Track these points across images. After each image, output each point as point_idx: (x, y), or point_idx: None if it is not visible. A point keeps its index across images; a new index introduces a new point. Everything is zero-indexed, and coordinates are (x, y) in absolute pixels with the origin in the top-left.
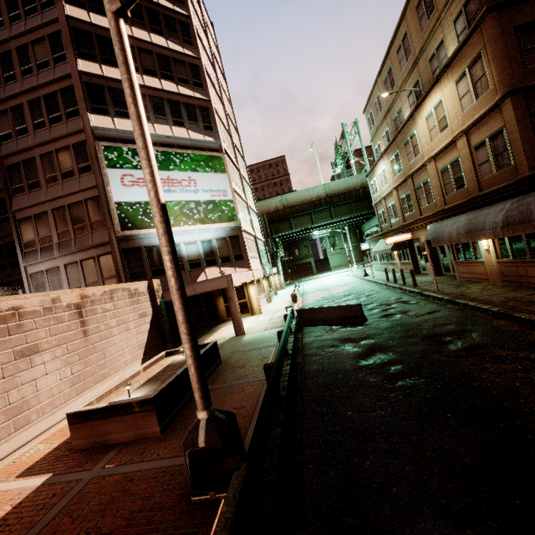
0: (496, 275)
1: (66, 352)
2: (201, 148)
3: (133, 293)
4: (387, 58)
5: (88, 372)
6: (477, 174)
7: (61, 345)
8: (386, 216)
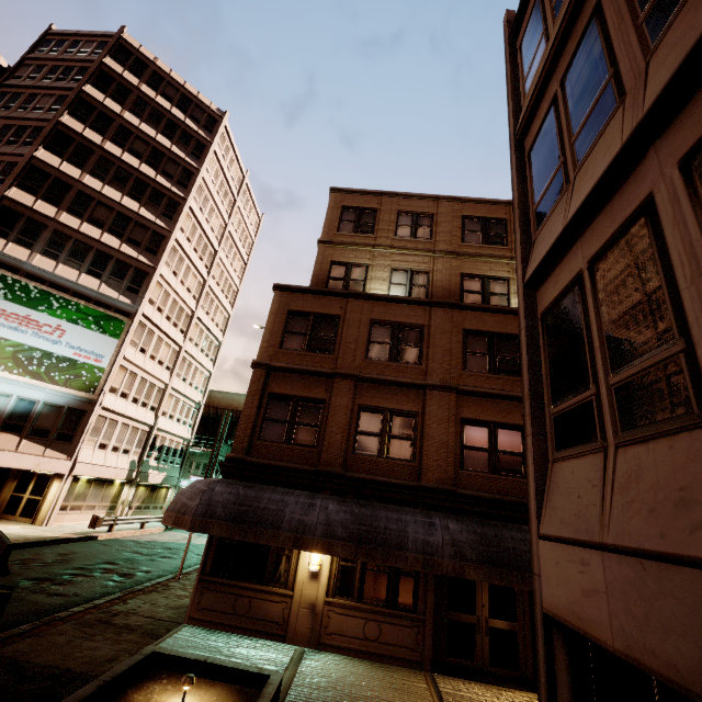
0: None
1: None
2: (108, 304)
3: None
4: None
5: None
6: None
7: None
8: None
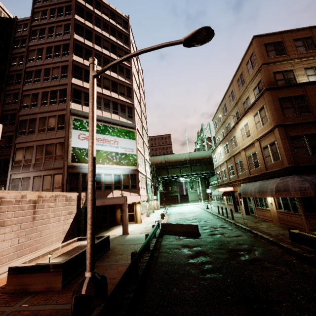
0: (276, 219)
1: (19, 228)
2: (125, 126)
3: (68, 199)
4: (224, 98)
5: (28, 244)
6: (265, 161)
7: (18, 224)
8: (221, 175)
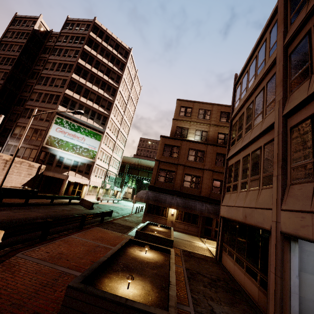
0: None
1: None
2: (96, 129)
3: (31, 166)
4: None
5: None
6: None
7: None
8: None
